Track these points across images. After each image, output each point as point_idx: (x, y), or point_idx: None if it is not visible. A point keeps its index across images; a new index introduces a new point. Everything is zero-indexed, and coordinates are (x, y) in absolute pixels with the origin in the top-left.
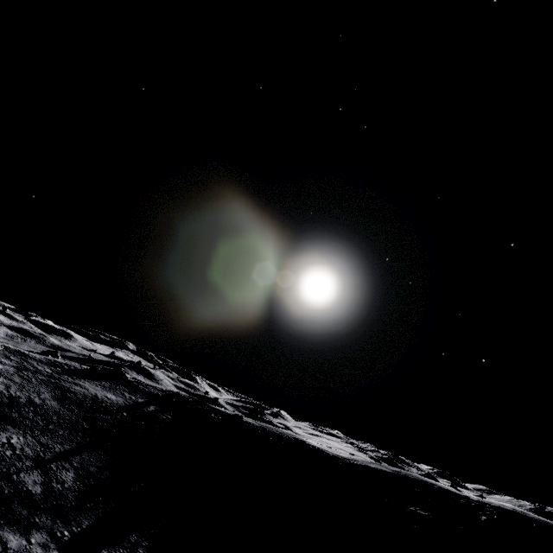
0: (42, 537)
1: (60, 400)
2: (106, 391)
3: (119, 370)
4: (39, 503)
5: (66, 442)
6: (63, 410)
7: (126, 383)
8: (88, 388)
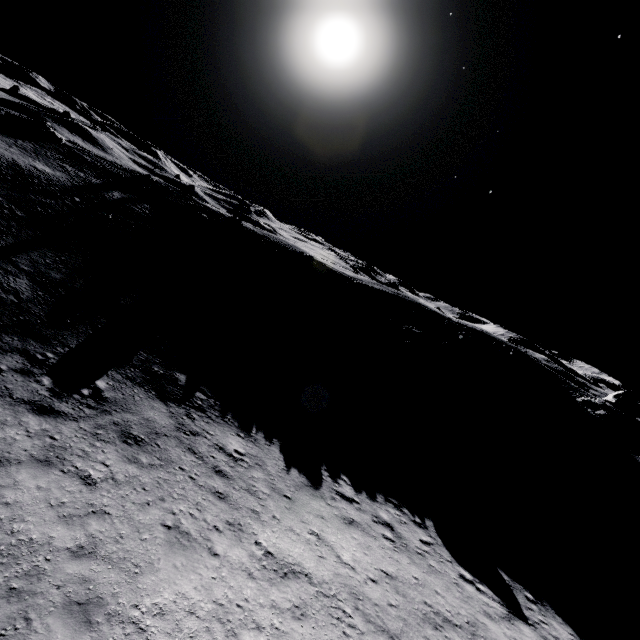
0: (16, 363)
1: None
2: (31, 159)
3: (41, 123)
4: None
5: None
6: None
7: (61, 148)
8: None
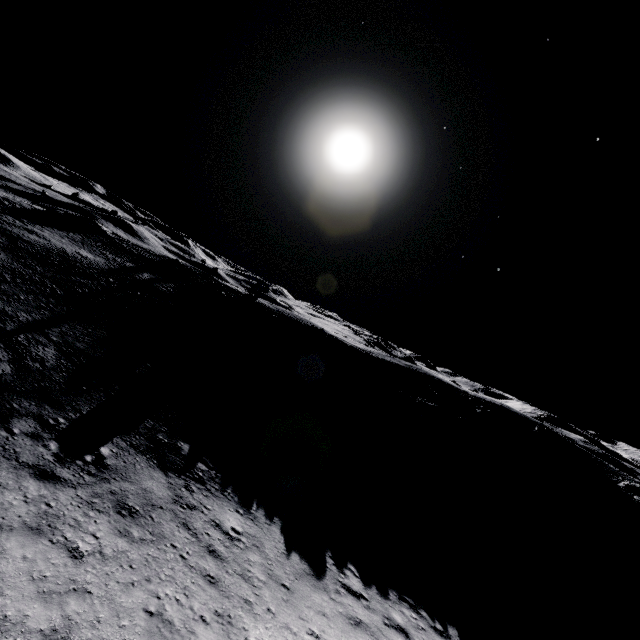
0: (29, 427)
1: (10, 251)
2: (78, 247)
3: (91, 220)
4: (12, 385)
5: (34, 310)
6: (18, 267)
7: (104, 239)
8: (50, 239)
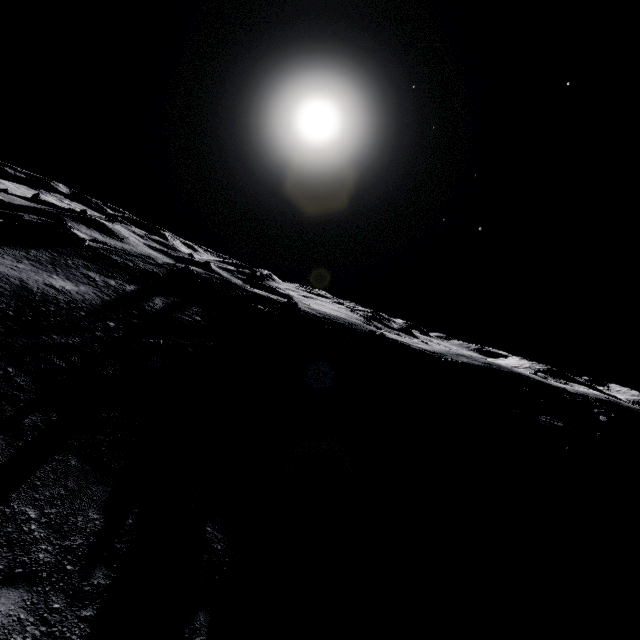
0: None
1: None
2: (47, 273)
3: (60, 225)
4: None
5: None
6: None
7: (84, 252)
8: None
